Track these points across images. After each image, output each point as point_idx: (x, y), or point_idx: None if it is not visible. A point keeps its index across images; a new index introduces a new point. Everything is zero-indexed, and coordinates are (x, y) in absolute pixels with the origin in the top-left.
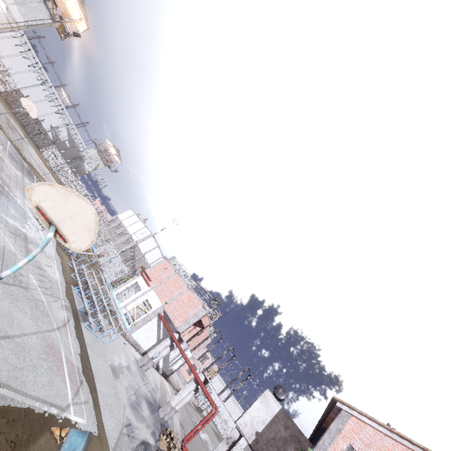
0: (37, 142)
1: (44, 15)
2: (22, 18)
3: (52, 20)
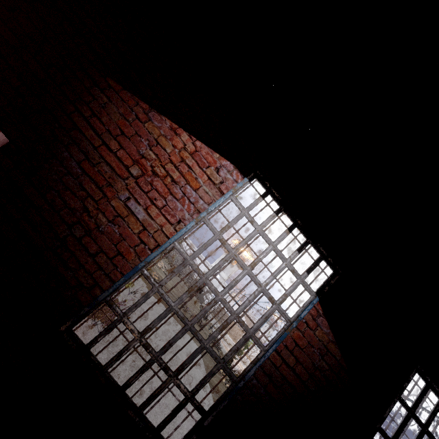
0: (234, 336)
1: (234, 267)
2: (226, 276)
3: (238, 267)
